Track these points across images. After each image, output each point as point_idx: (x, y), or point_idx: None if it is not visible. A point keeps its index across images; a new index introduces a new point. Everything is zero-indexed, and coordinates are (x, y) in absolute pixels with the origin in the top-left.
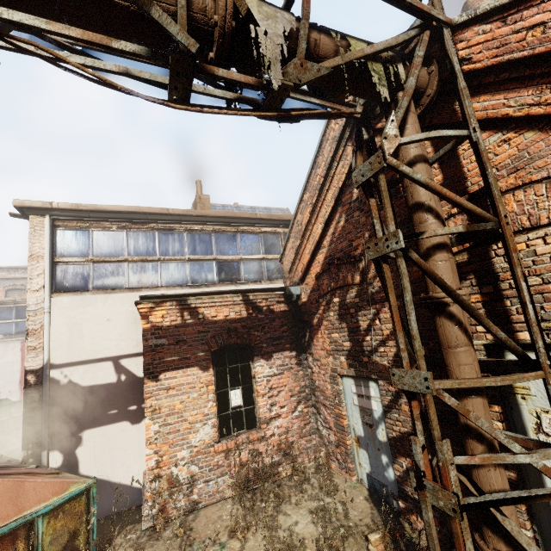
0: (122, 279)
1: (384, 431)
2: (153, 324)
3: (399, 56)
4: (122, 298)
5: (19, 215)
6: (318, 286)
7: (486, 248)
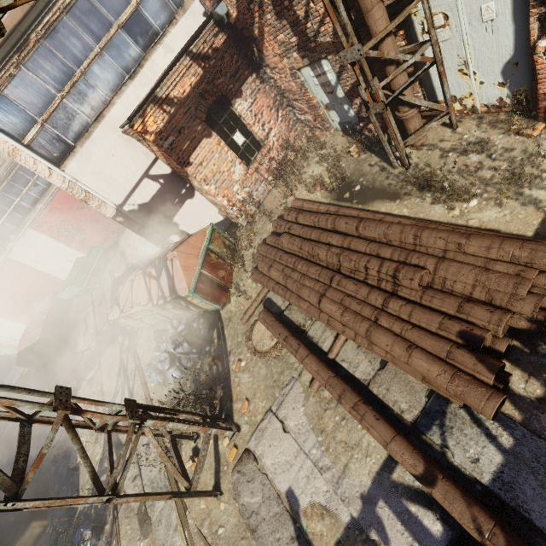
0: (81, 117)
1: (341, 91)
2: (154, 133)
3: None
4: (101, 133)
5: None
6: None
7: None
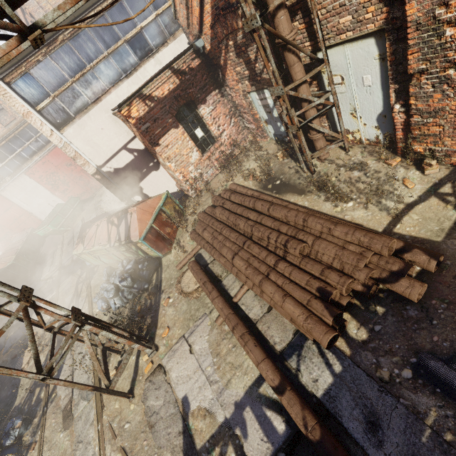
0: (84, 98)
1: (276, 112)
2: (136, 118)
3: None
4: (96, 111)
5: None
6: (214, 34)
7: None
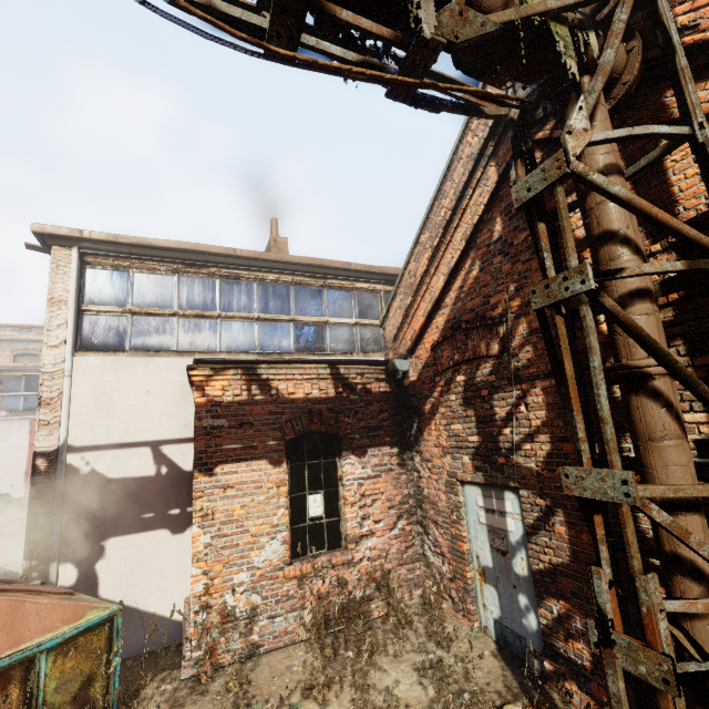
0: (169, 339)
1: (524, 561)
2: (210, 398)
3: (589, 21)
4: (168, 363)
5: (38, 247)
6: (434, 359)
7: (706, 300)
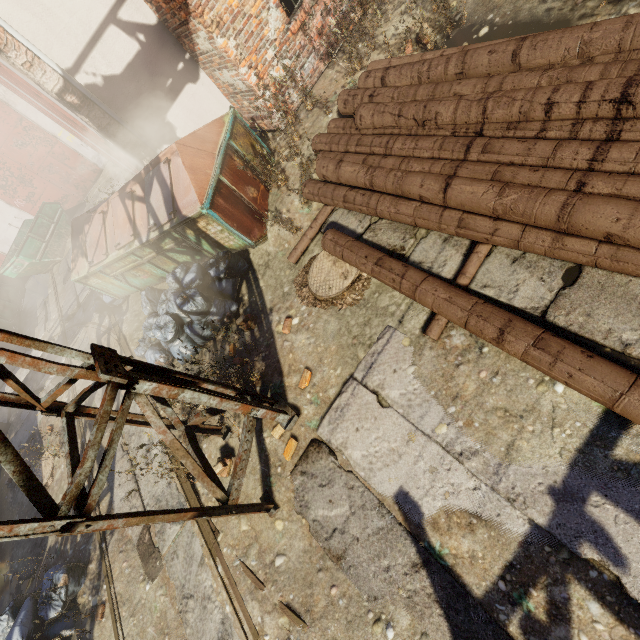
0: None
1: None
2: None
3: None
4: None
5: None
6: None
7: None
